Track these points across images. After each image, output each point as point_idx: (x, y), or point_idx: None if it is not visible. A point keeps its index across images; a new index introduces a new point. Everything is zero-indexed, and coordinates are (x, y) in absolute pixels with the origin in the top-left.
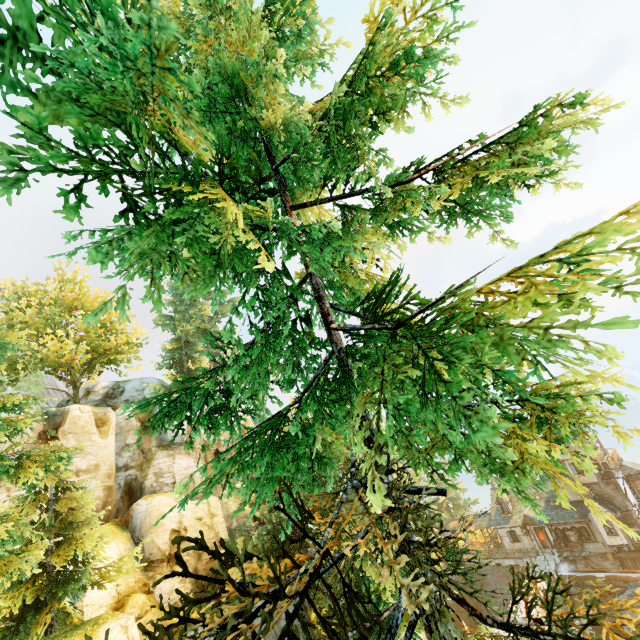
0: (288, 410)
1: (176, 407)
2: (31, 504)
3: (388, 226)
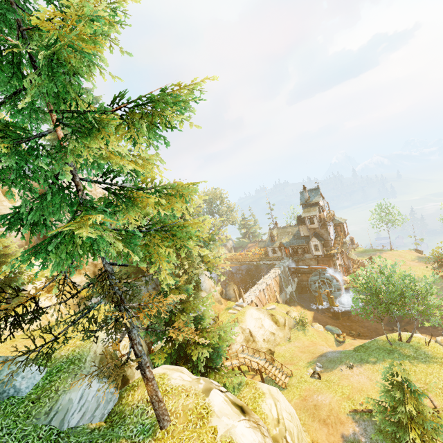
0: (58, 234)
1: (14, 221)
2: None
3: (102, 140)
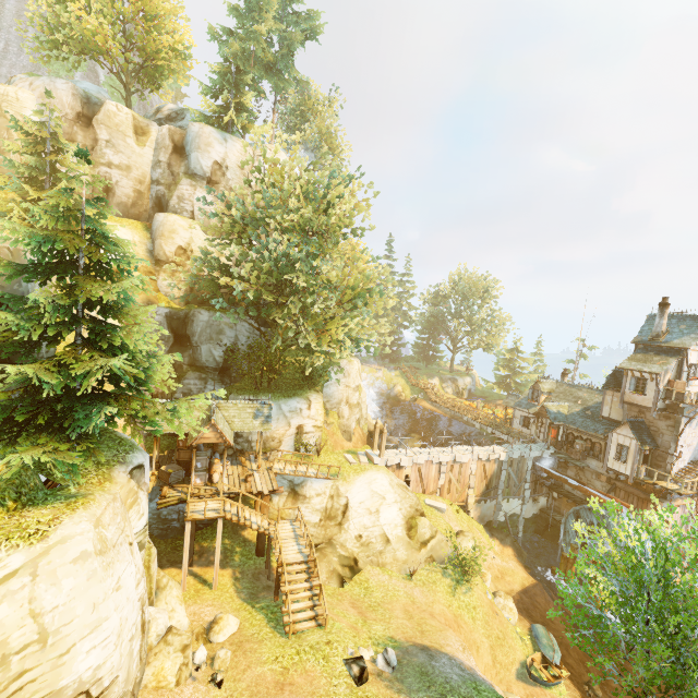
0: None
1: None
2: (30, 148)
3: None
